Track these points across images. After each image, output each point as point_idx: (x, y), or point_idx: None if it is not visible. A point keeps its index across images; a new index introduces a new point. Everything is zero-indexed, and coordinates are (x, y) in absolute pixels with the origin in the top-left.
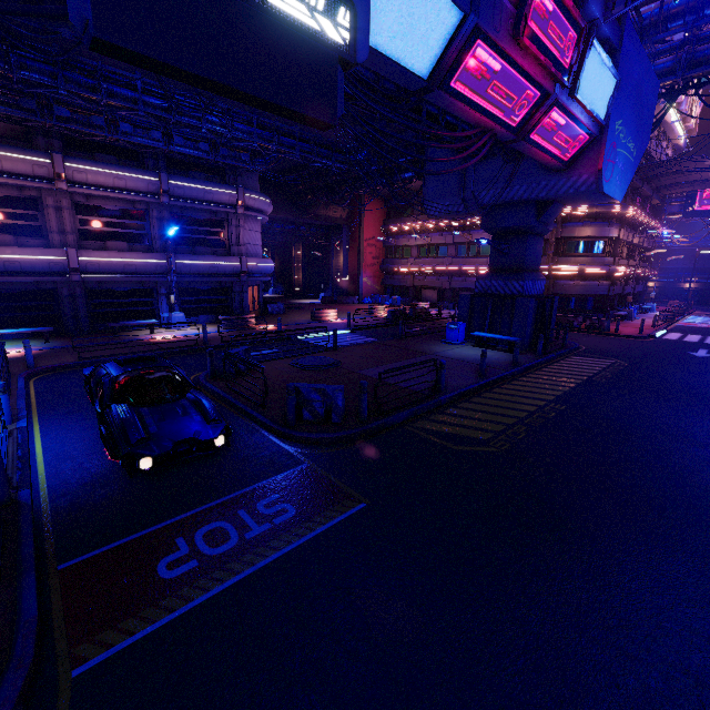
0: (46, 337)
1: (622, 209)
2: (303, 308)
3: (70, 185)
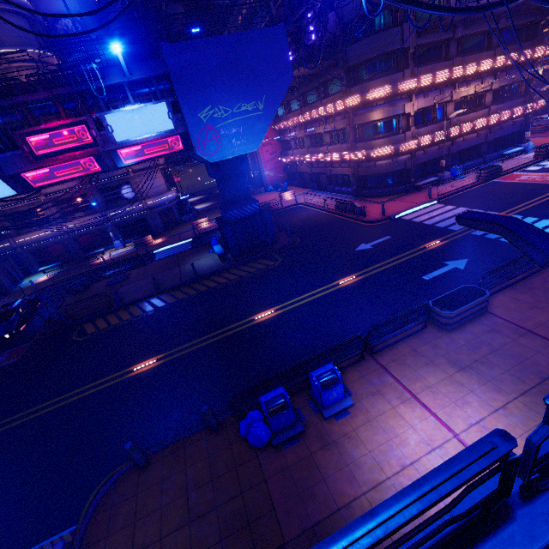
0: (60, 267)
1: (393, 88)
2: (215, 209)
3: (47, 196)
